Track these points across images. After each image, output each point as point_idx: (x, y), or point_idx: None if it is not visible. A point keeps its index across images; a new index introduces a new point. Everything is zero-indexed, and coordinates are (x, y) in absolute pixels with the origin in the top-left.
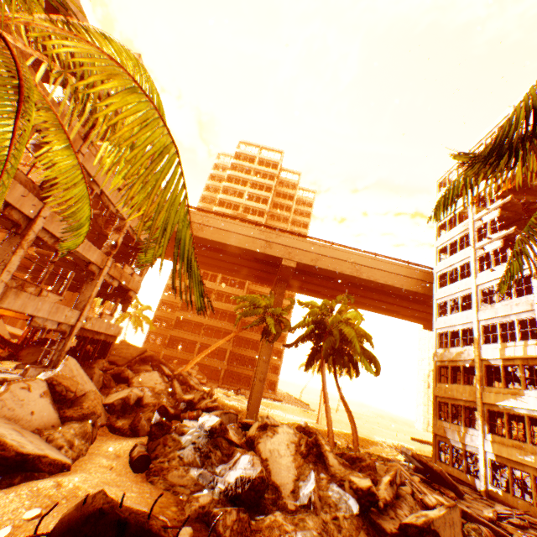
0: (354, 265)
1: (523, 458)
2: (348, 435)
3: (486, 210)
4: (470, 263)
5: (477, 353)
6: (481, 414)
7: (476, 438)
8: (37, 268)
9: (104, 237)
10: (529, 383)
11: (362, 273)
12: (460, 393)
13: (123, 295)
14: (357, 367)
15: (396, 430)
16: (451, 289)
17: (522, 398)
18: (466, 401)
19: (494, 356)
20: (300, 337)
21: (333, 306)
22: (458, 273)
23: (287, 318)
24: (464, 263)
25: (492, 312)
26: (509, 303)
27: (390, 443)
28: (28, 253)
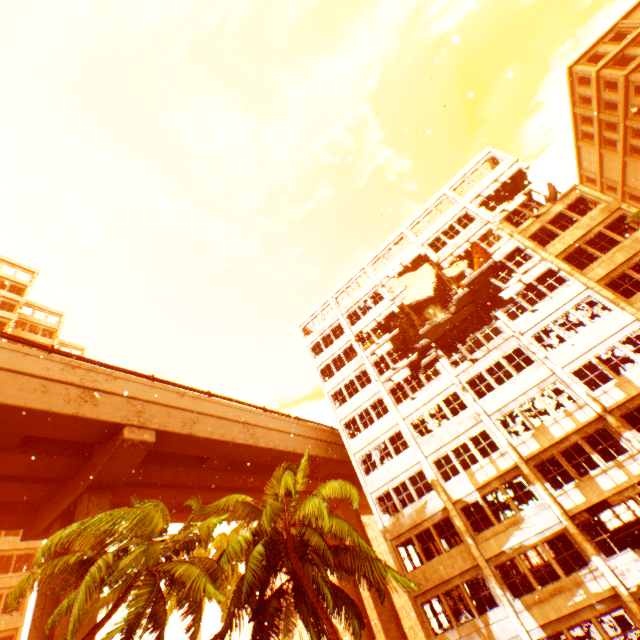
0: (247, 426)
1: (574, 601)
2: None
3: (376, 344)
4: (385, 397)
5: (447, 496)
6: (495, 578)
7: (507, 620)
8: None
9: None
10: (440, 531)
11: (260, 438)
12: (451, 567)
13: None
14: (354, 603)
15: None
16: (372, 433)
17: (526, 523)
18: (464, 572)
19: (468, 489)
20: (244, 592)
21: (278, 491)
22: (372, 413)
23: (13, 624)
24: (375, 399)
25: (439, 440)
26: (451, 424)
27: None
28: None
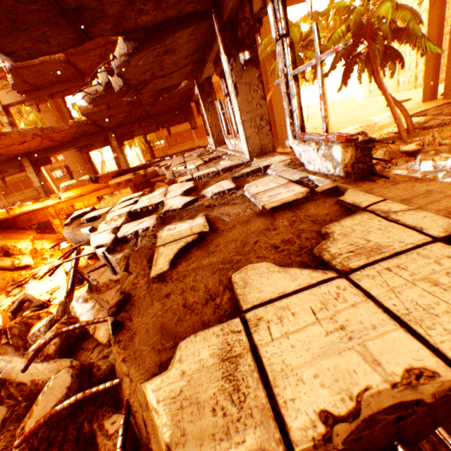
0: None
1: None
2: (356, 129)
3: None
4: None
5: None
6: None
7: None
8: (76, 137)
9: (112, 46)
10: None
11: None
12: None
13: (182, 113)
14: (401, 59)
15: (353, 109)
16: None
17: None
18: None
19: None
20: (338, 58)
21: None
22: None
23: None
24: None
25: None
26: None
27: (384, 117)
28: (62, 125)
